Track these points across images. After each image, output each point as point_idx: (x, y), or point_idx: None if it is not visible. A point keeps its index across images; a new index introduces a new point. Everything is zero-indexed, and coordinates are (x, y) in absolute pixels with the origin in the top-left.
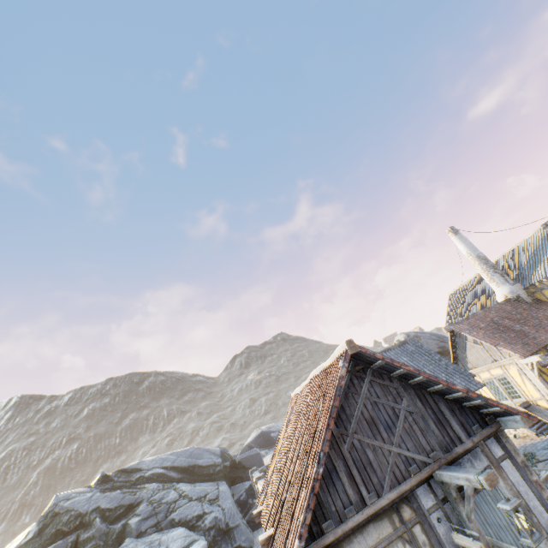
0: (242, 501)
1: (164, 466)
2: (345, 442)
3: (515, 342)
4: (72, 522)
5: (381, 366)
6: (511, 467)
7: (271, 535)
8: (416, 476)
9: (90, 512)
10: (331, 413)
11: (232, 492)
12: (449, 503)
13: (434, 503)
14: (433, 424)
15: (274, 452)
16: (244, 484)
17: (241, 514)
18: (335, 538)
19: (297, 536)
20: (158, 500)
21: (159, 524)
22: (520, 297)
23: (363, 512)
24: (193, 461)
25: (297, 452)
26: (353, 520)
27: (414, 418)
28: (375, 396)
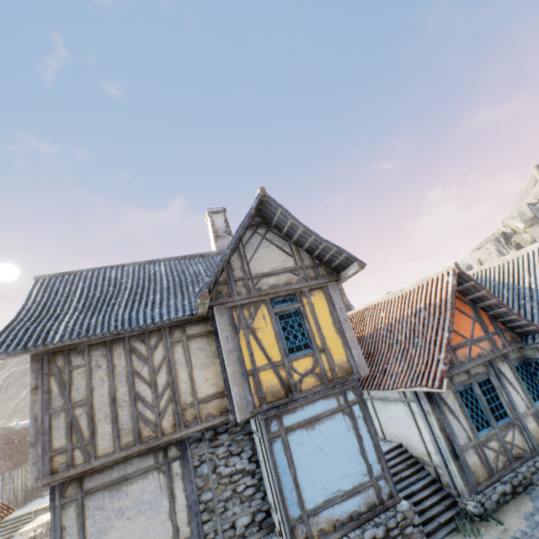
0: None
1: None
2: None
3: None
4: None
5: None
6: (1, 483)
7: None
8: None
9: None
10: None
11: None
12: None
13: None
14: None
15: None
16: None
17: None
18: None
19: None
20: None
21: None
22: None
23: None
24: None
25: None
26: None
27: None
28: None
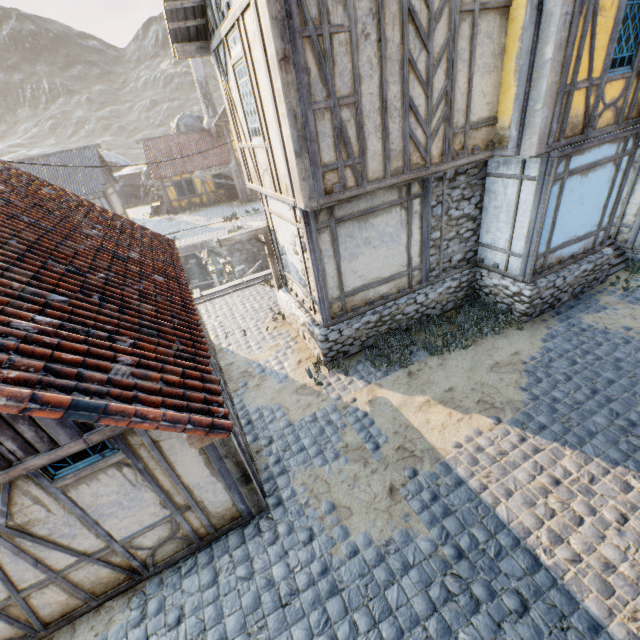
0: None
1: None
2: None
3: (162, 168)
4: None
5: None
6: None
7: None
8: None
9: None
10: None
11: None
12: None
13: None
14: None
15: None
16: None
17: None
18: None
19: None
20: None
21: None
22: (210, 131)
23: None
24: None
25: None
26: None
27: None
28: None
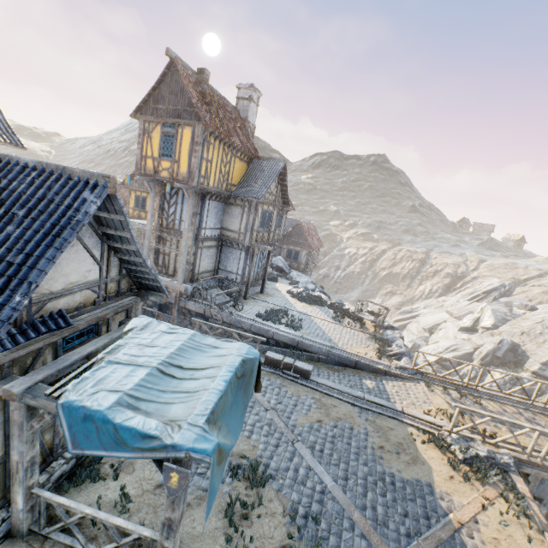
0: None
1: None
2: None
3: None
4: None
5: None
6: None
7: None
8: None
9: None
10: None
11: None
12: None
13: None
14: None
15: None
16: None
17: None
18: None
19: None
20: None
21: None
22: None
23: None
24: None
25: None
26: None
27: None
28: None
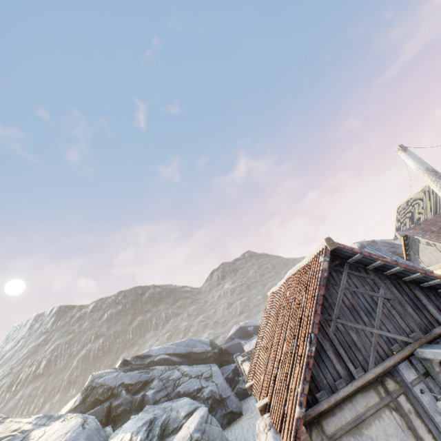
0: (230, 378)
1: (168, 353)
2: (330, 326)
3: None
4: (105, 393)
5: (357, 260)
6: None
7: (266, 403)
8: (398, 354)
9: (117, 386)
10: (318, 301)
11: (222, 372)
12: (431, 377)
13: (416, 377)
14: (410, 309)
15: (257, 339)
16: (230, 366)
17: (230, 388)
18: (328, 405)
19: (297, 403)
20: (166, 378)
21: (169, 395)
22: None
23: (352, 384)
24: (190, 349)
25: (283, 337)
26: (343, 391)
27: (392, 304)
28: (353, 287)
